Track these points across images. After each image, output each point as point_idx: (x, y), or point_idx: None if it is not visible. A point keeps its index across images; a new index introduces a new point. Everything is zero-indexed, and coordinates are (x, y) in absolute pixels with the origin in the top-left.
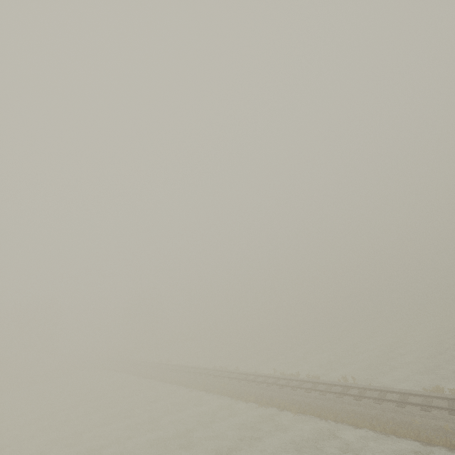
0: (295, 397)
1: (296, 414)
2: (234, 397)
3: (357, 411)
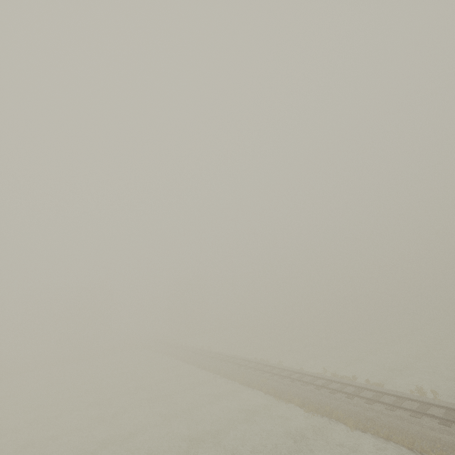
0: (352, 407)
1: (353, 429)
2: (275, 397)
3: (447, 442)
